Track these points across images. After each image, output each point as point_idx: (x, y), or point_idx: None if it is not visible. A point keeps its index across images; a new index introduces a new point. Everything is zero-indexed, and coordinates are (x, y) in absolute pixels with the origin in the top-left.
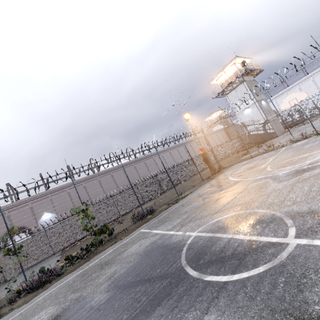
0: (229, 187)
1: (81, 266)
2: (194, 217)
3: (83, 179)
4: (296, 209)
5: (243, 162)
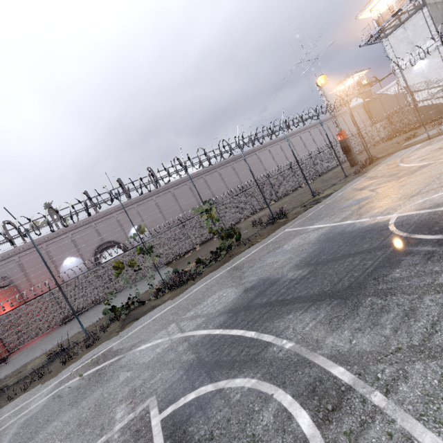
0: (413, 172)
1: (222, 266)
2: (375, 205)
3: (171, 184)
4: None
5: (415, 146)
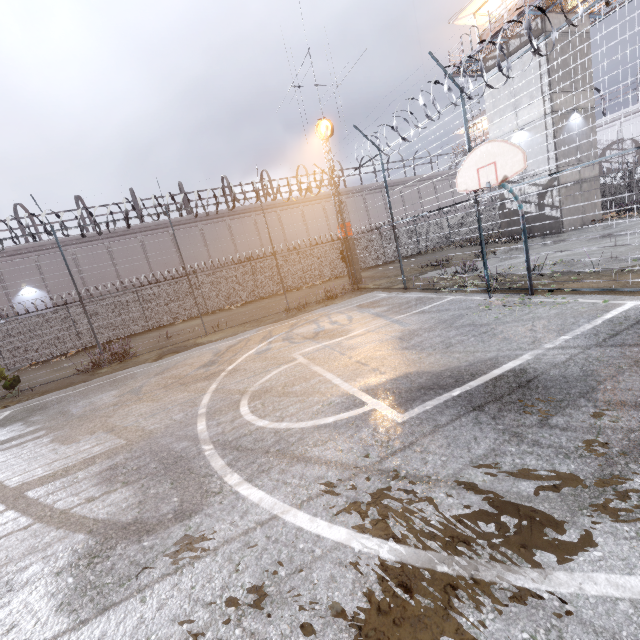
0: (181, 384)
1: None
2: None
3: (106, 233)
4: None
5: (381, 294)
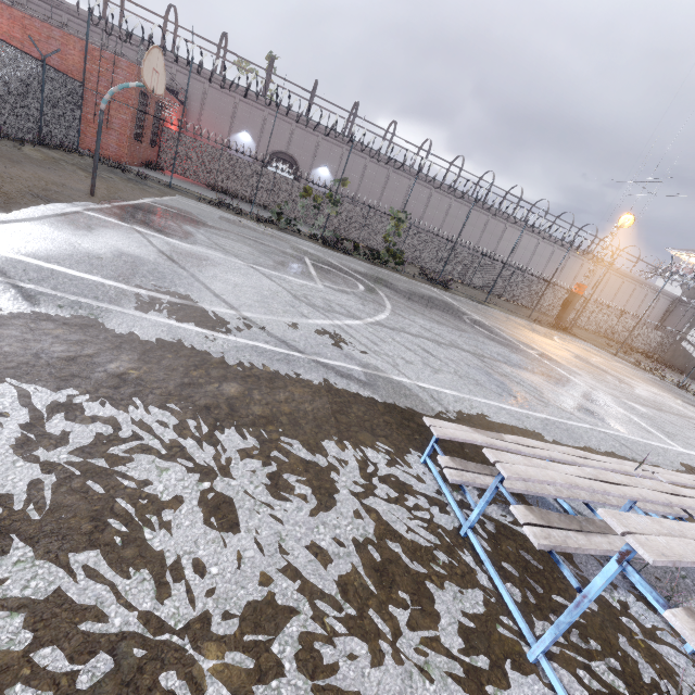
0: (541, 336)
1: (370, 264)
2: (487, 317)
3: (396, 164)
4: (552, 356)
5: (599, 349)
